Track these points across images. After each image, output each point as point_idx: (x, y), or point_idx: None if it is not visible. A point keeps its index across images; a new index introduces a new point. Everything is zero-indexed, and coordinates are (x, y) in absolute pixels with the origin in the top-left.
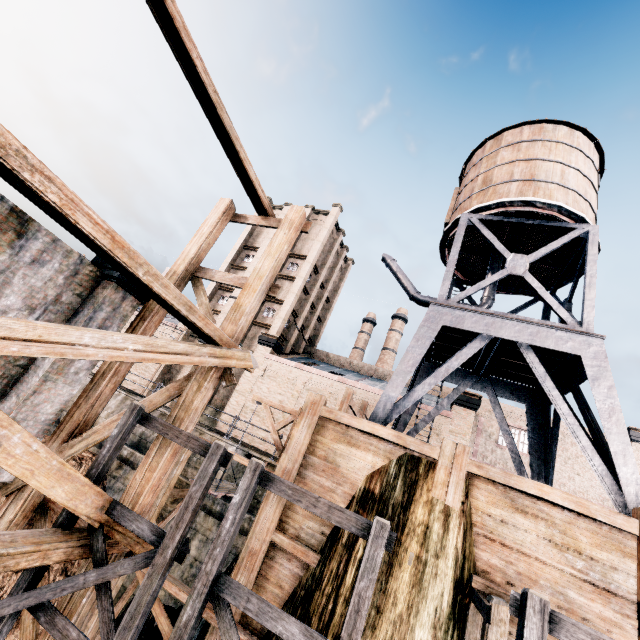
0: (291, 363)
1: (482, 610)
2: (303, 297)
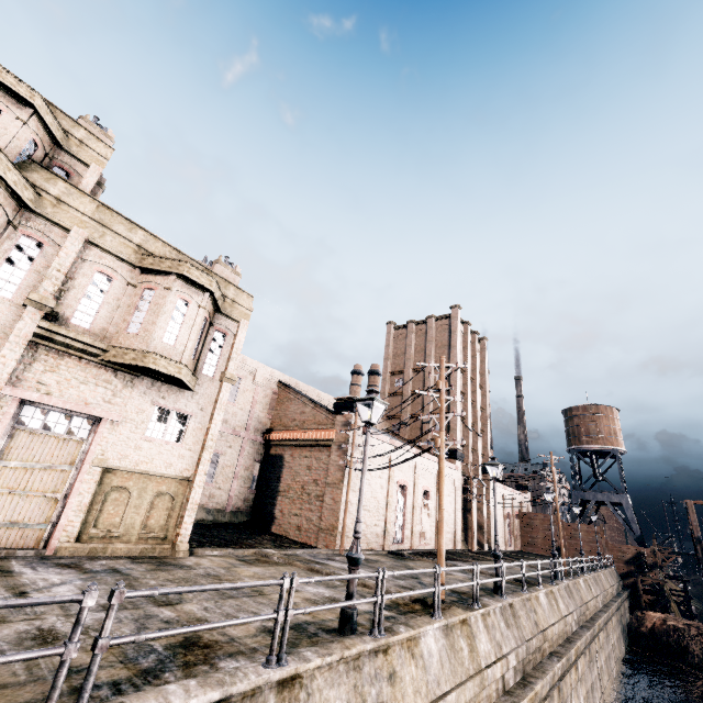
0: (502, 486)
1: (684, 581)
2: None
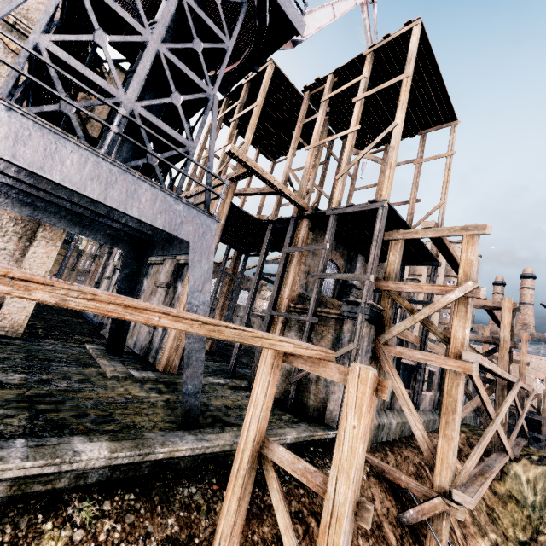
0: (478, 347)
1: None
2: None
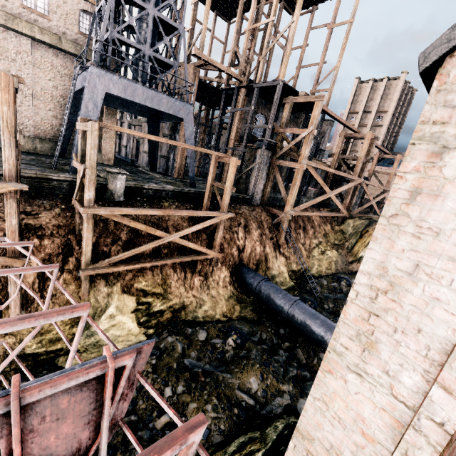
0: (385, 168)
1: None
2: (386, 131)
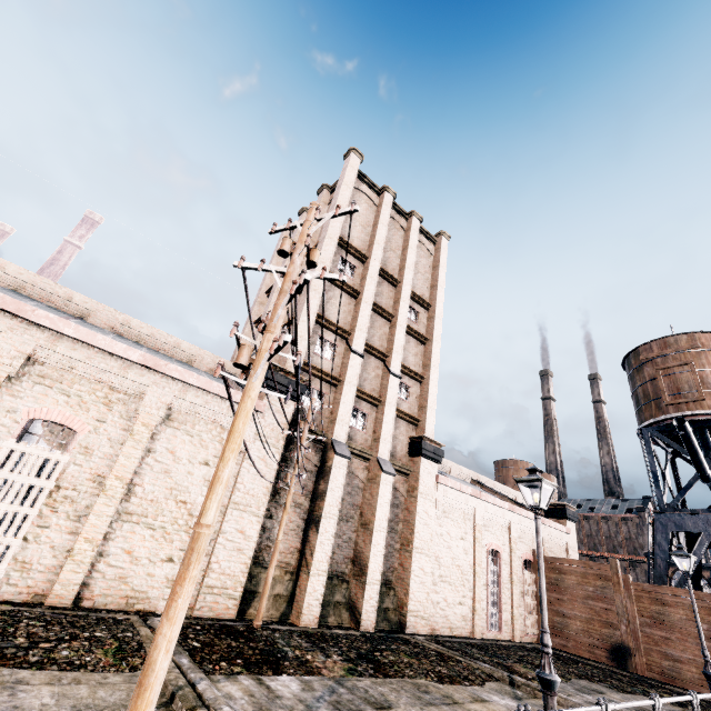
0: (469, 490)
1: None
2: None
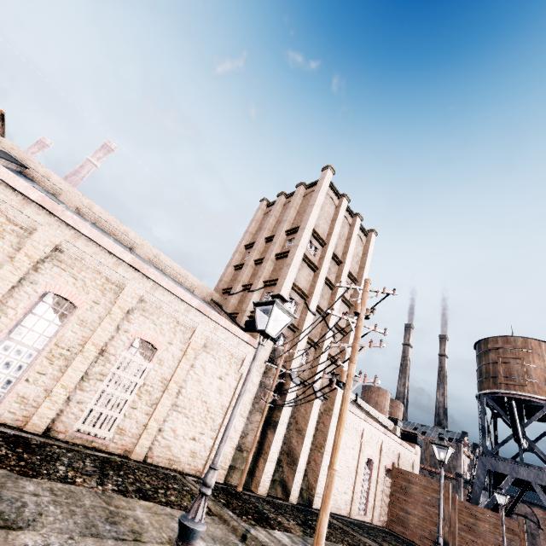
0: (362, 416)
1: None
2: None
